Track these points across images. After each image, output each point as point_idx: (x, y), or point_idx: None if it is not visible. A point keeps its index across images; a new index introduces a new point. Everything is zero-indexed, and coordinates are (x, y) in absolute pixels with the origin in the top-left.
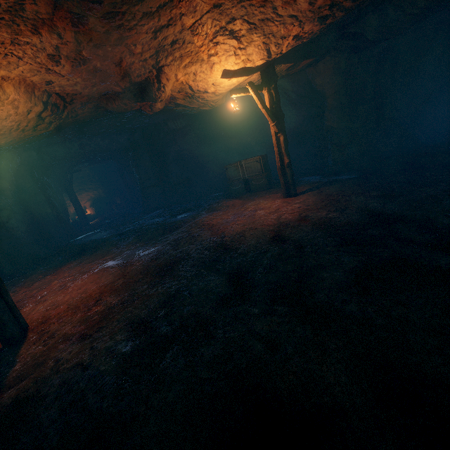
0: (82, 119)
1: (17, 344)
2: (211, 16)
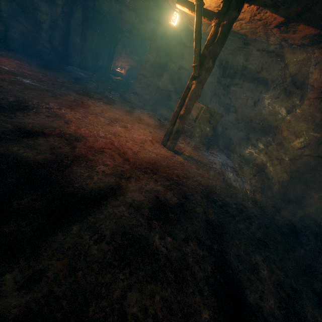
0: None
1: None
2: None
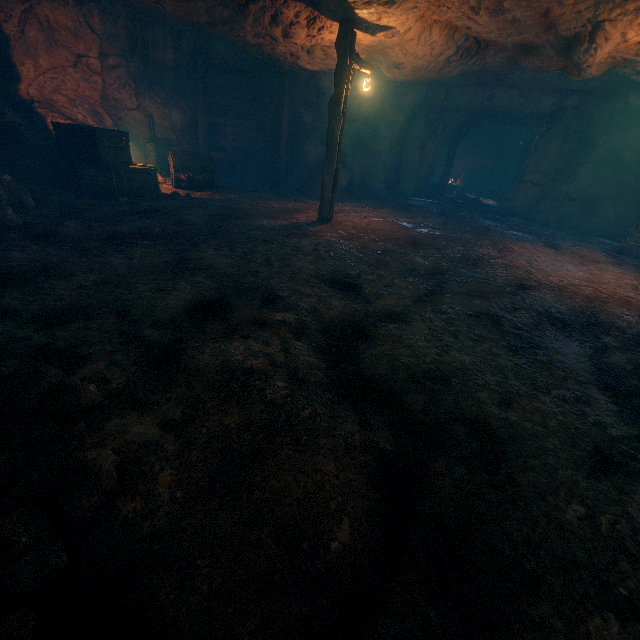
0: (490, 68)
1: (322, 223)
2: None
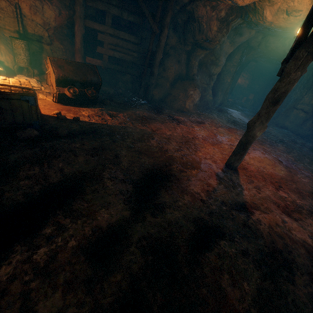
0: None
1: (234, 172)
2: None
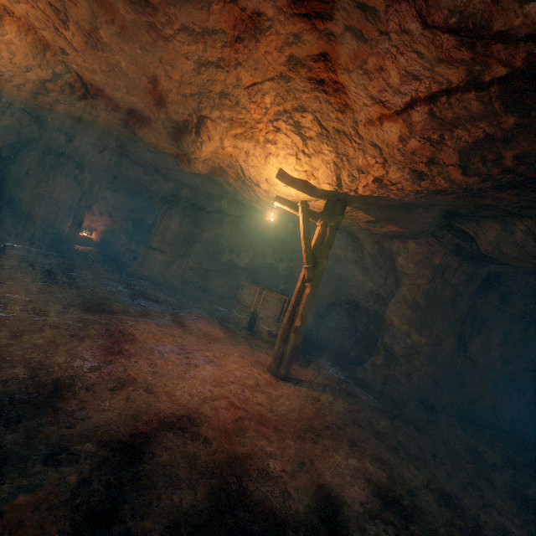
0: (106, 125)
1: None
2: (276, 88)
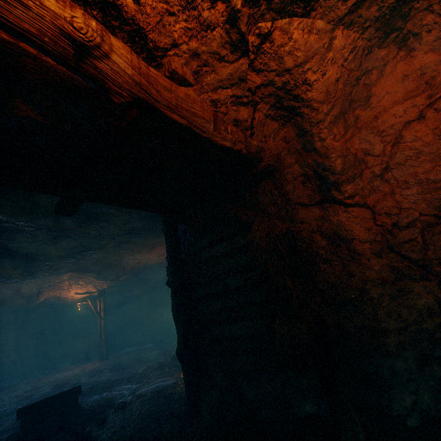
0: None
1: None
2: (68, 280)
